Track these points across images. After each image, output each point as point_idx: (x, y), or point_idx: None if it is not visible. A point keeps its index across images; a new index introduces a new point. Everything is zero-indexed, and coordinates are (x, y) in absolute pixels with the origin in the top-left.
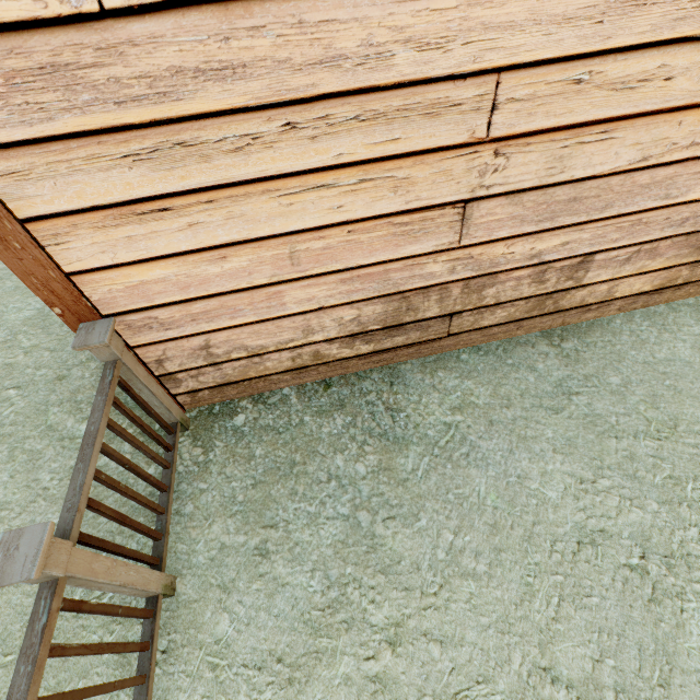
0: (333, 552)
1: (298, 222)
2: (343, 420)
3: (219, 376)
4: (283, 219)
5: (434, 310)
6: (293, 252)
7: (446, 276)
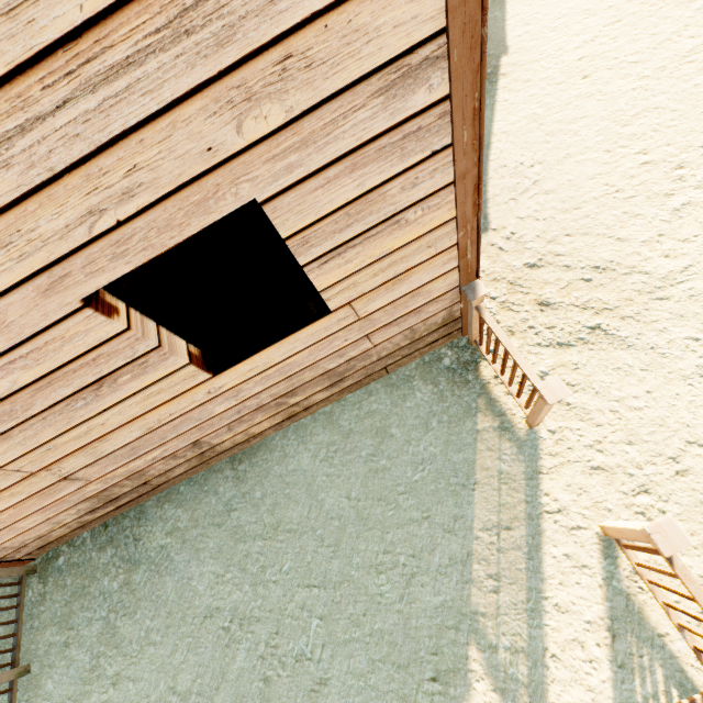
0: (97, 640)
1: None
2: (112, 552)
3: (33, 547)
4: None
5: (127, 488)
6: None
7: (108, 484)
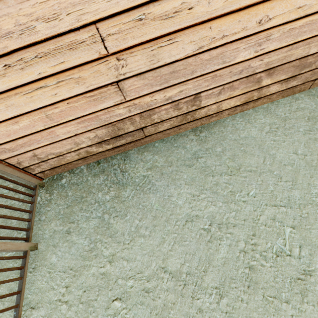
0: (93, 231)
1: (40, 103)
2: (103, 178)
3: (49, 165)
4: (33, 103)
5: (132, 127)
6: (47, 115)
7: (128, 113)
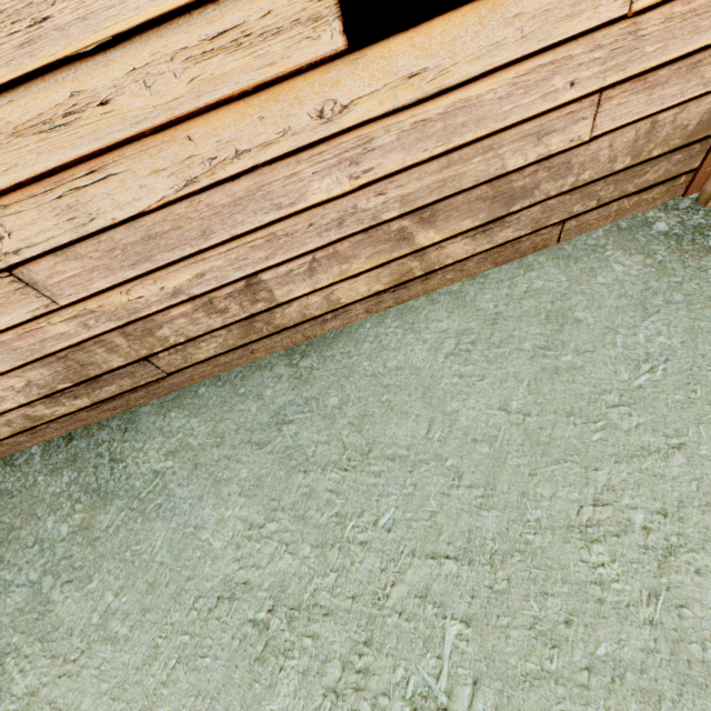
0: (9, 621)
1: None
2: (70, 477)
3: None
4: None
5: (117, 359)
6: None
7: (87, 331)
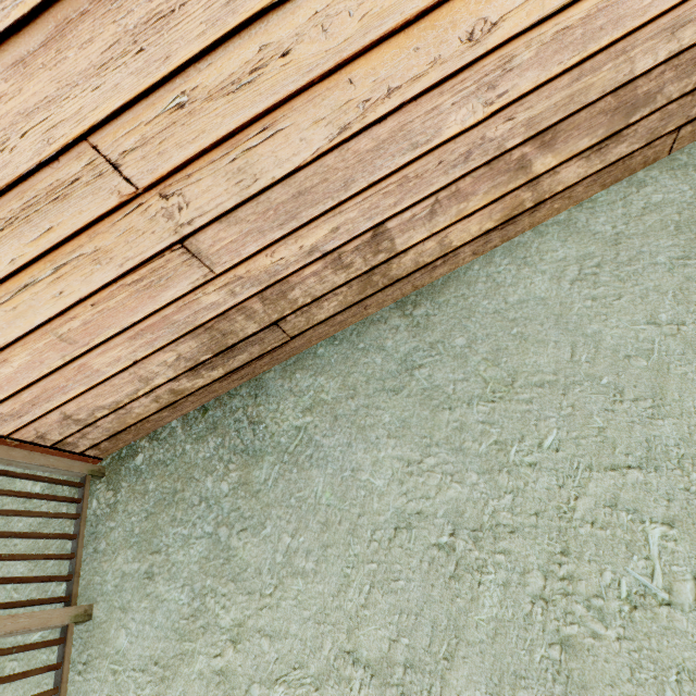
0: (198, 568)
1: (38, 316)
2: (215, 442)
3: (104, 431)
4: (22, 319)
5: (252, 326)
6: (60, 336)
7: (232, 299)
